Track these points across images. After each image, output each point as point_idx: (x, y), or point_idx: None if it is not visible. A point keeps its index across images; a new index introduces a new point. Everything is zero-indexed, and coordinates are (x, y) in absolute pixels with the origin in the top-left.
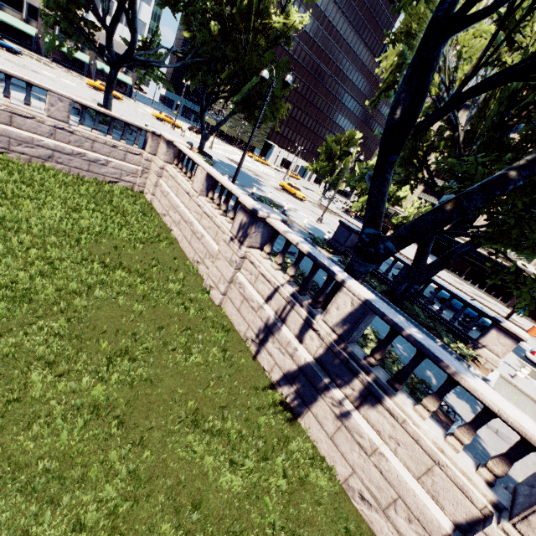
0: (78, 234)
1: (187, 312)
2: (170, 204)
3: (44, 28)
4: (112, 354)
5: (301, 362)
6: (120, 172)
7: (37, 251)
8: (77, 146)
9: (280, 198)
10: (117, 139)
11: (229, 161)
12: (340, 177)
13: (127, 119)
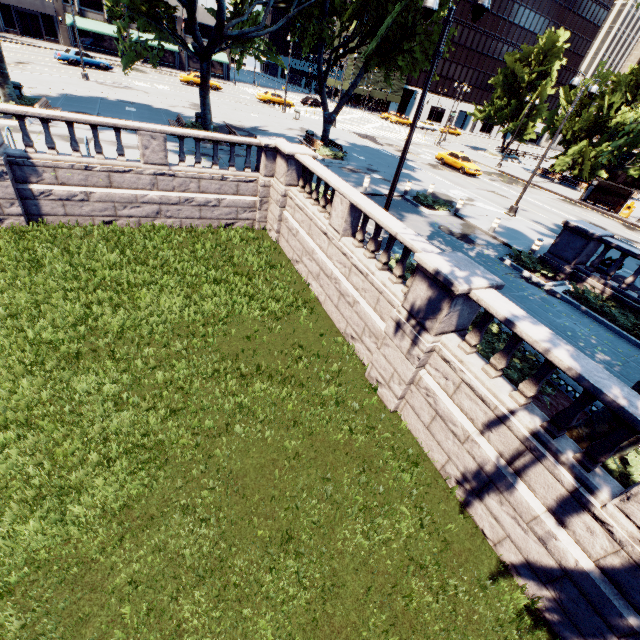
0: (203, 330)
1: (353, 435)
2: (302, 248)
3: (119, 36)
4: (272, 539)
5: (566, 561)
6: (235, 211)
7: (163, 372)
8: (183, 191)
9: (443, 184)
10: (224, 161)
11: (361, 139)
12: (530, 118)
13: (232, 136)
